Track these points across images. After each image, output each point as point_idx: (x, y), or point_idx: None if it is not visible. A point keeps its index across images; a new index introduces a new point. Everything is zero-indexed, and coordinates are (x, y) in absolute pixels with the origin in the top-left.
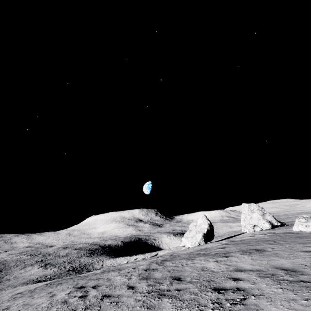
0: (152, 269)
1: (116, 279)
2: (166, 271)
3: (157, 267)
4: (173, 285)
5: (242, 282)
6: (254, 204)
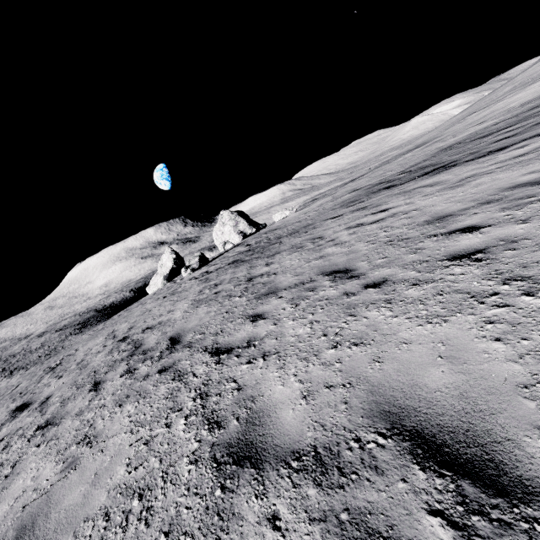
0: None
1: None
2: None
3: None
4: None
5: None
6: (227, 212)
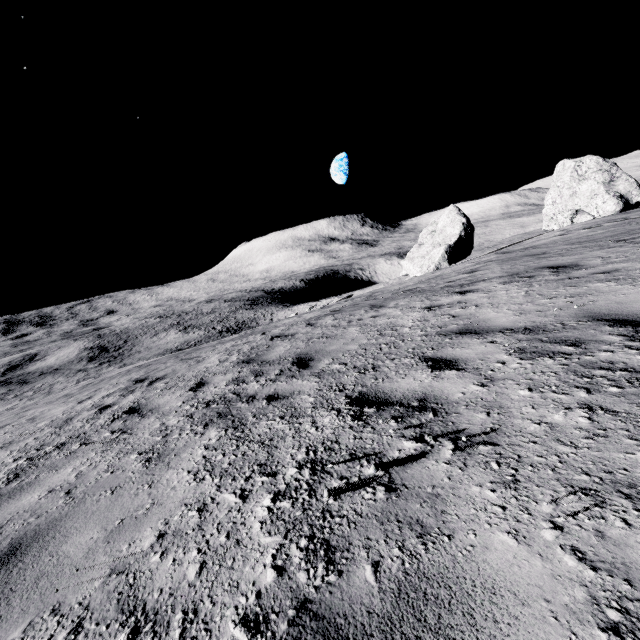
0: (286, 335)
1: (209, 360)
2: (304, 340)
3: (301, 329)
4: (274, 384)
5: (452, 376)
6: (594, 157)
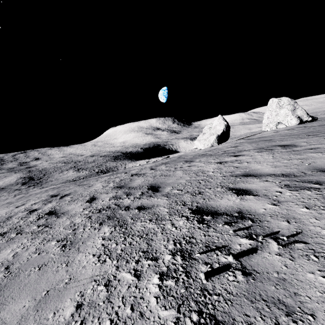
0: (140, 174)
1: (95, 186)
2: (151, 176)
3: (148, 171)
4: (140, 200)
5: (252, 199)
6: (287, 98)
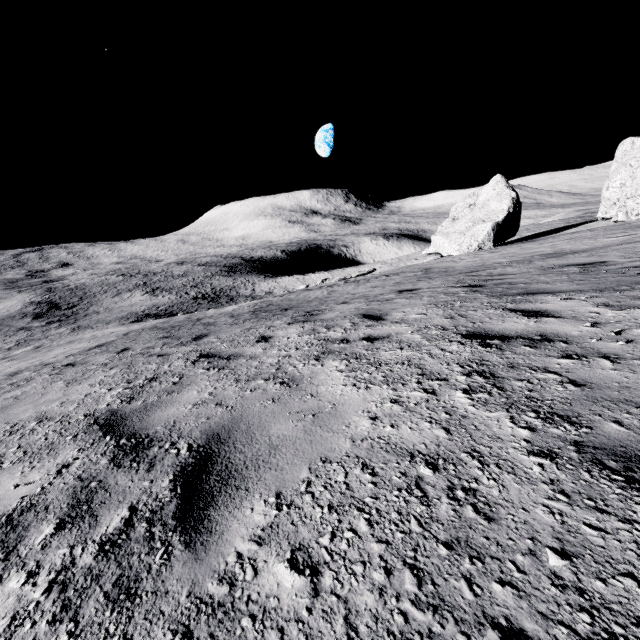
0: (525, 337)
1: (330, 390)
2: None
3: (527, 321)
4: None
5: None
6: None
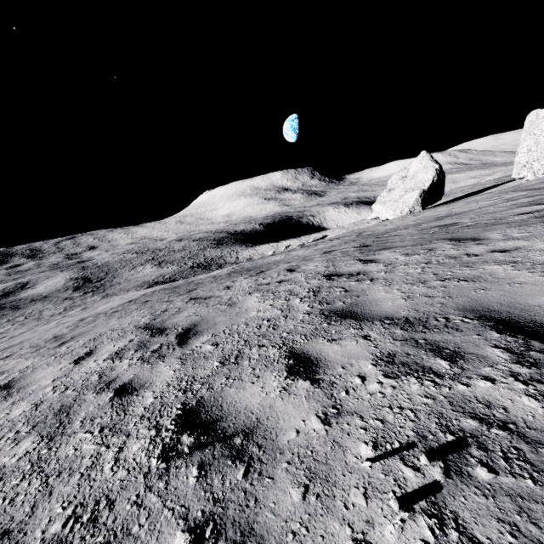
0: (349, 274)
1: (248, 305)
2: (410, 282)
3: (360, 266)
4: None
5: None
6: None
